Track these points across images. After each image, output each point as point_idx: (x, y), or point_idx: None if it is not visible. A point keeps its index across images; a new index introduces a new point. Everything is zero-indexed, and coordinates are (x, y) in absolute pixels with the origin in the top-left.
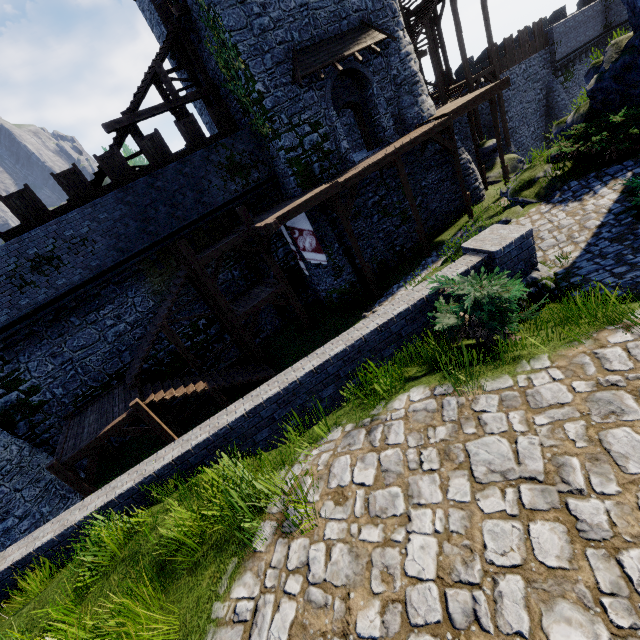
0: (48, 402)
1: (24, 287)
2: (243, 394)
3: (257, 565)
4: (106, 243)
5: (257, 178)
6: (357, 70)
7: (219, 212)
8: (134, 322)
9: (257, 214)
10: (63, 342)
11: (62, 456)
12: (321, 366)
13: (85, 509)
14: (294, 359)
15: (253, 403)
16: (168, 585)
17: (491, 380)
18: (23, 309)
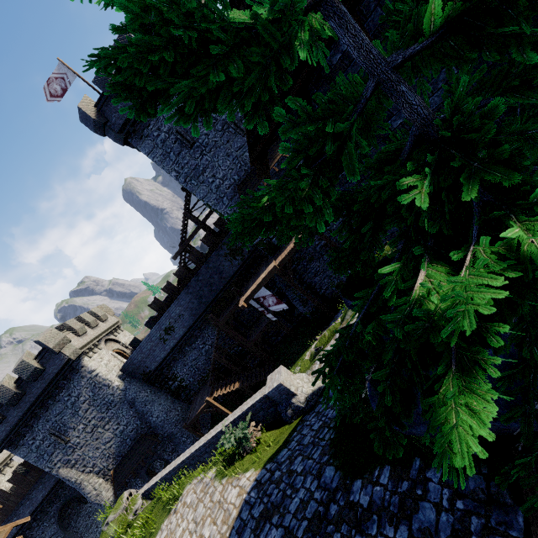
0: (189, 384)
1: (165, 341)
2: (262, 384)
3: (169, 517)
4: (188, 314)
5: (248, 251)
6: (282, 169)
7: (233, 278)
8: (211, 344)
9: (255, 270)
10: (186, 359)
11: (188, 420)
12: (215, 435)
13: (166, 471)
14: (284, 364)
15: (198, 446)
16: (162, 512)
17: (216, 480)
18: (168, 350)
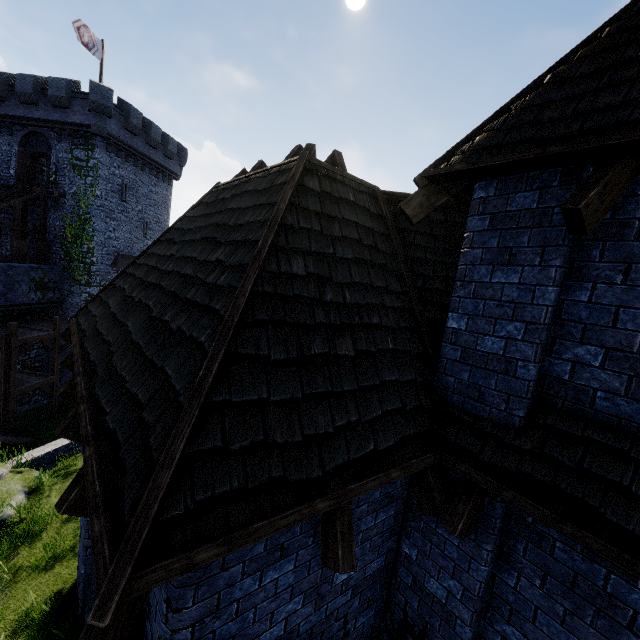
0: None
1: None
2: None
3: None
4: None
5: (51, 297)
6: None
7: (13, 308)
8: None
9: (36, 320)
10: None
11: None
12: None
13: None
14: (49, 434)
15: None
16: None
17: None
18: None
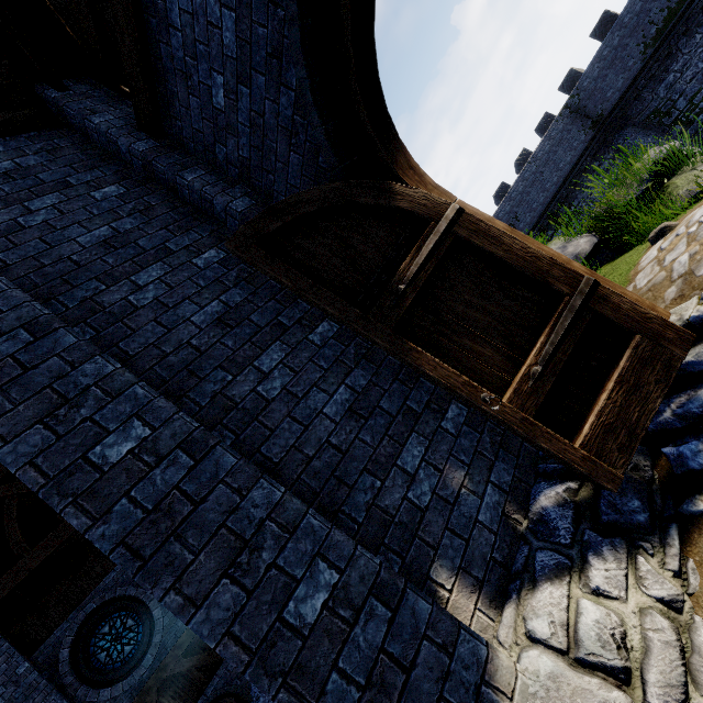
0: None
1: None
2: None
3: None
4: None
5: None
6: None
7: None
8: None
9: None
10: None
11: None
12: None
13: None
14: None
15: None
16: None
17: None
18: None
